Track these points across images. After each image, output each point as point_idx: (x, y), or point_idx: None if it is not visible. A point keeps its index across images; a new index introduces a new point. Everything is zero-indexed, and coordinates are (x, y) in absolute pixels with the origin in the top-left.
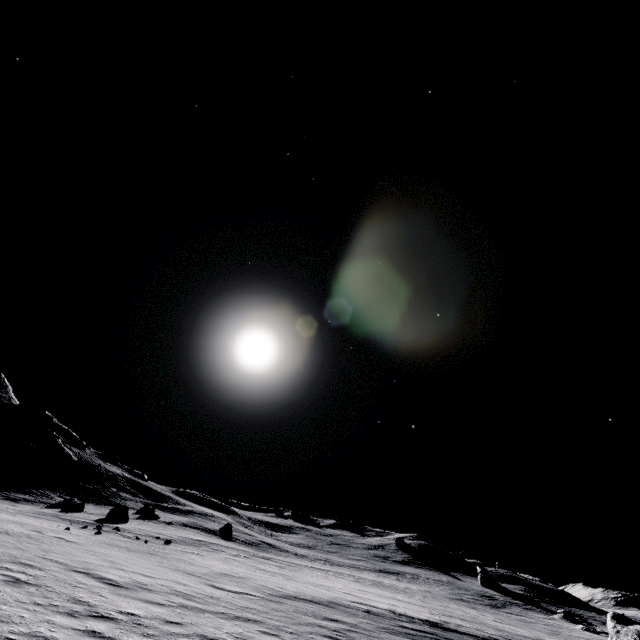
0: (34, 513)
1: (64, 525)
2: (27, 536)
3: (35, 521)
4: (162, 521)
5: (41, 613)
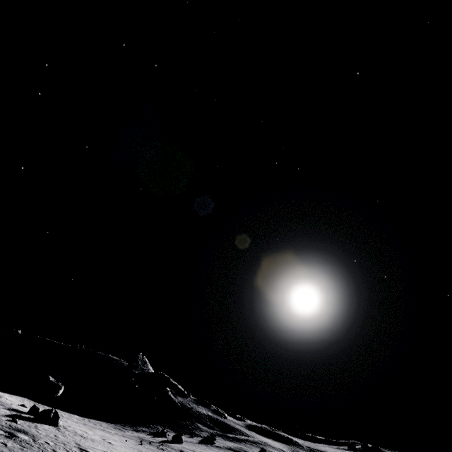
0: (131, 436)
1: (131, 440)
2: (92, 439)
3: (118, 437)
4: (215, 445)
5: (35, 447)
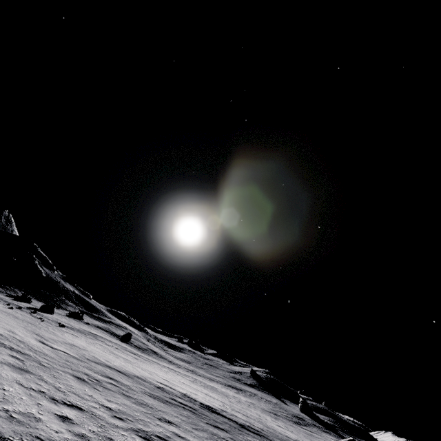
0: None
1: None
2: None
3: None
4: (84, 321)
5: None
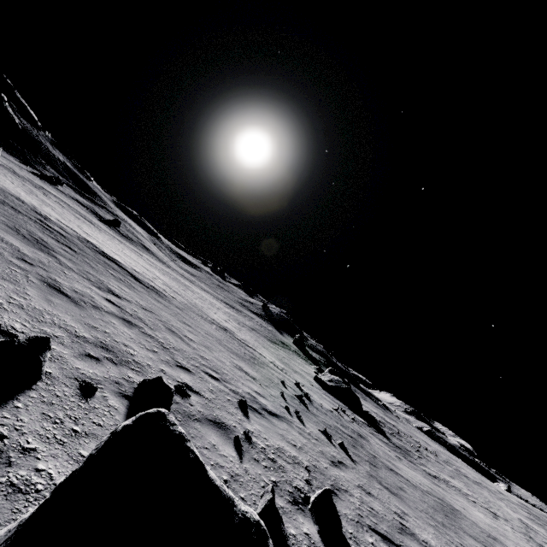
0: None
1: None
2: None
3: None
4: (57, 188)
5: None
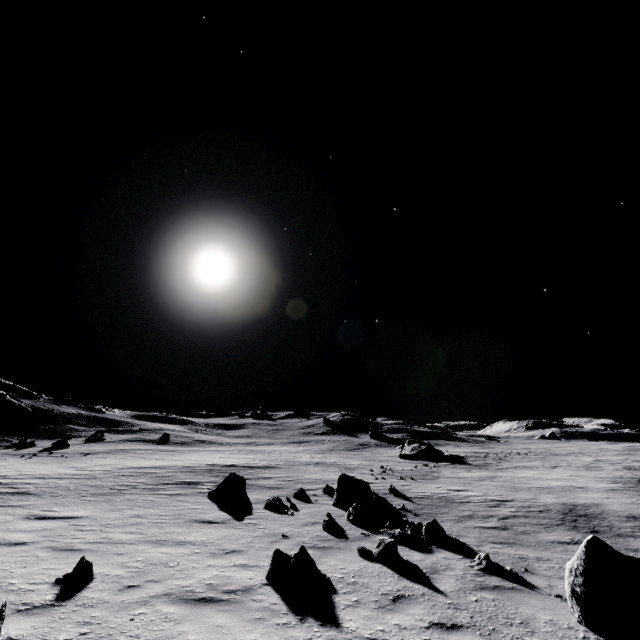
0: None
1: (6, 458)
2: None
3: None
4: (108, 441)
5: None
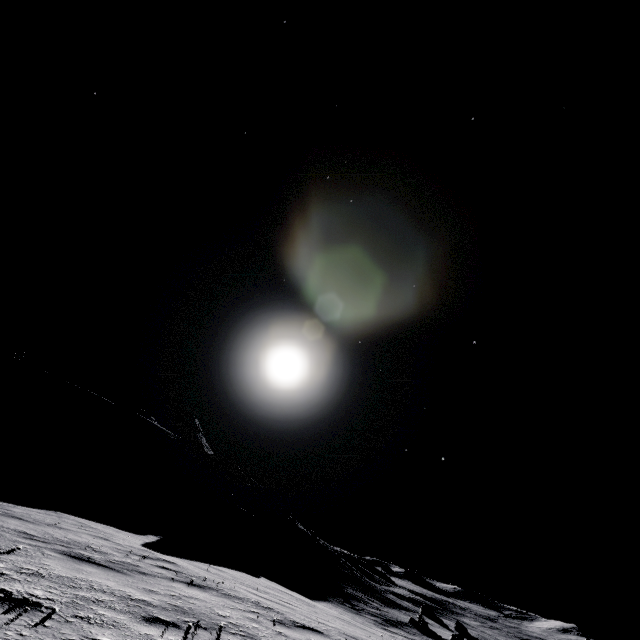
0: None
1: None
2: None
3: None
4: None
5: None
